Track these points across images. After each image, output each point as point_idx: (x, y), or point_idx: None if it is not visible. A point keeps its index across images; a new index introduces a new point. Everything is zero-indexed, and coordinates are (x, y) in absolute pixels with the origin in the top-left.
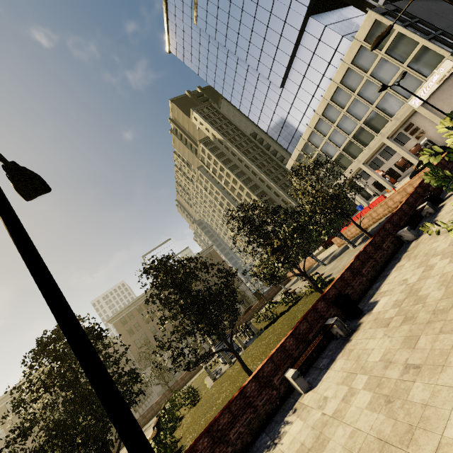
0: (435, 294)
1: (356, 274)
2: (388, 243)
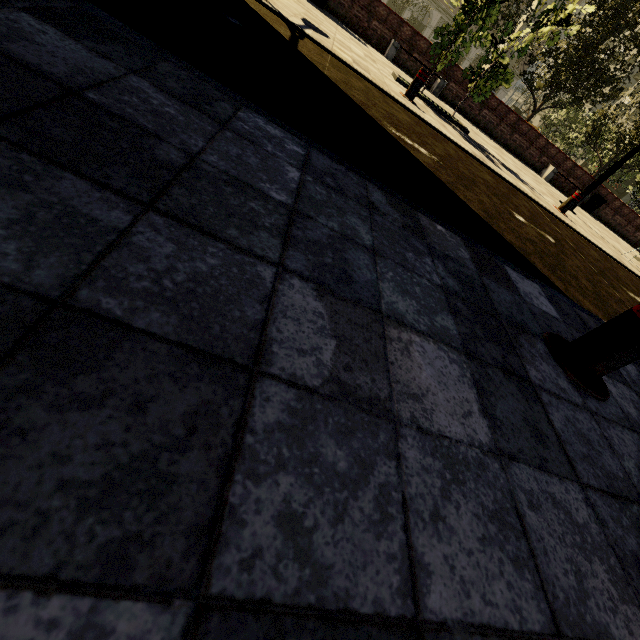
0: (623, 244)
1: (616, 211)
2: (639, 237)
